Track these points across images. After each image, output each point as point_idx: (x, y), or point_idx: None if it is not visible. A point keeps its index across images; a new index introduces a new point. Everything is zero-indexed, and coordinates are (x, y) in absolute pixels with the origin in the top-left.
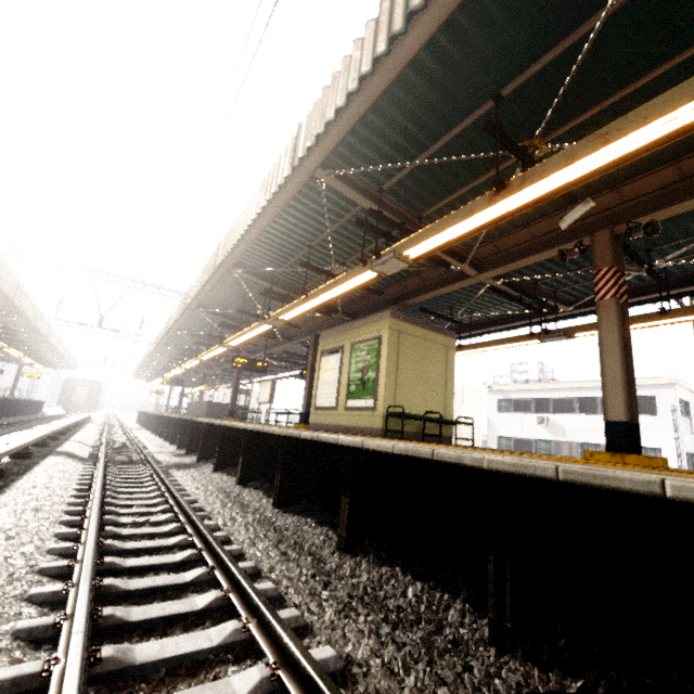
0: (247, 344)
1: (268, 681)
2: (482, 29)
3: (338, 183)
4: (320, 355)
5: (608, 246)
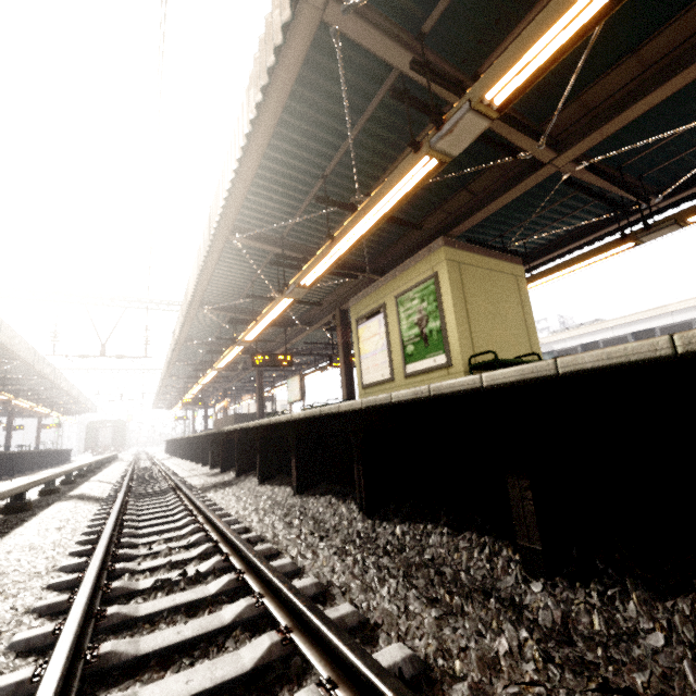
0: (264, 341)
1: None
2: None
3: (361, 26)
4: (355, 323)
5: None
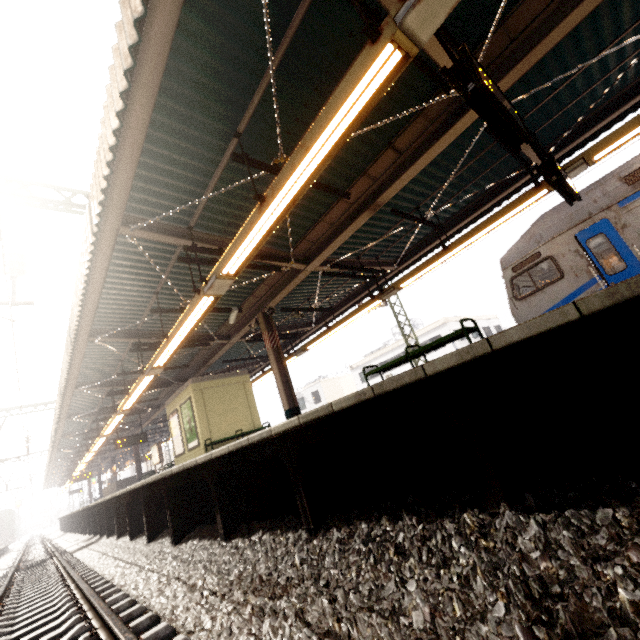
0: (128, 423)
1: (67, 595)
2: (127, 280)
3: (107, 339)
4: (168, 418)
5: (262, 321)
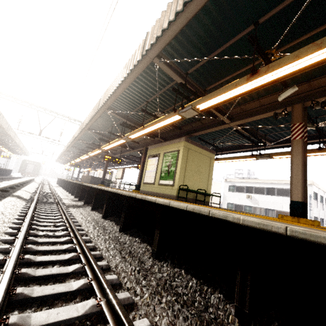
0: (112, 149)
1: None
2: None
3: (165, 67)
4: (148, 157)
5: (301, 112)
